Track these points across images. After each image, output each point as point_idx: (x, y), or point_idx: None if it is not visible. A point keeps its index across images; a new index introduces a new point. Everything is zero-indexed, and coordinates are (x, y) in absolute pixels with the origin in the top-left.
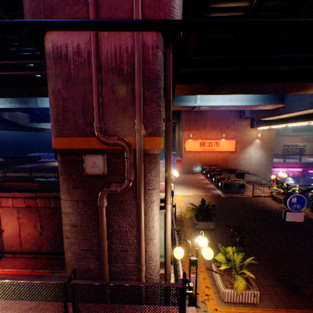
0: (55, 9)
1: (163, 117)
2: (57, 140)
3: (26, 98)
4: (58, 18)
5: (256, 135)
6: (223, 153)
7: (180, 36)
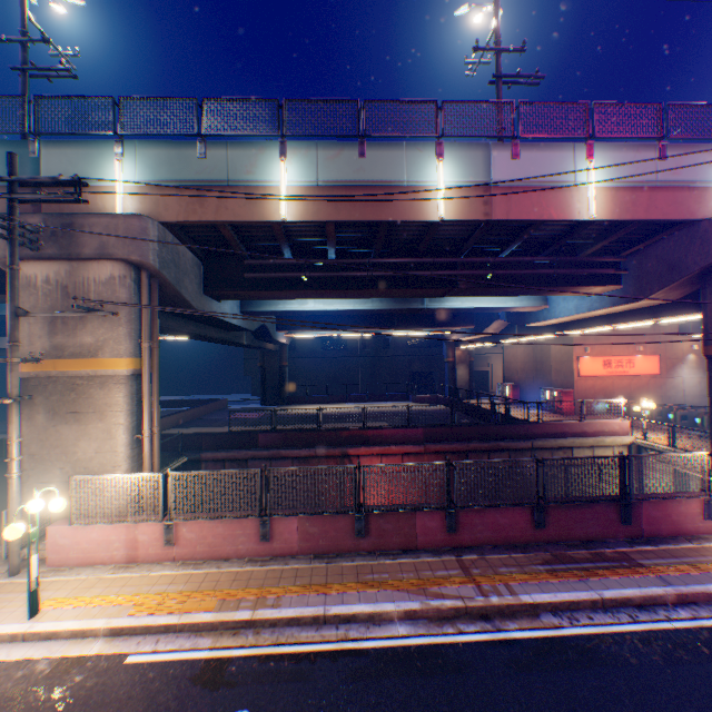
0: None
1: None
2: None
3: None
4: None
5: (687, 347)
6: (639, 378)
7: None
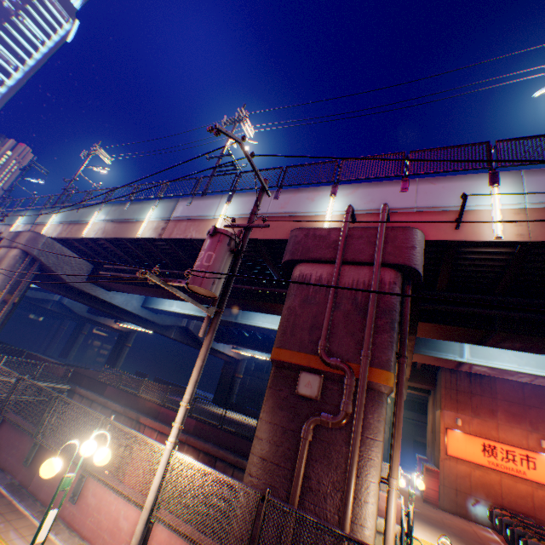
0: (310, 250)
1: (394, 349)
2: (278, 350)
3: (228, 309)
4: (310, 256)
5: None
6: None
7: (419, 276)
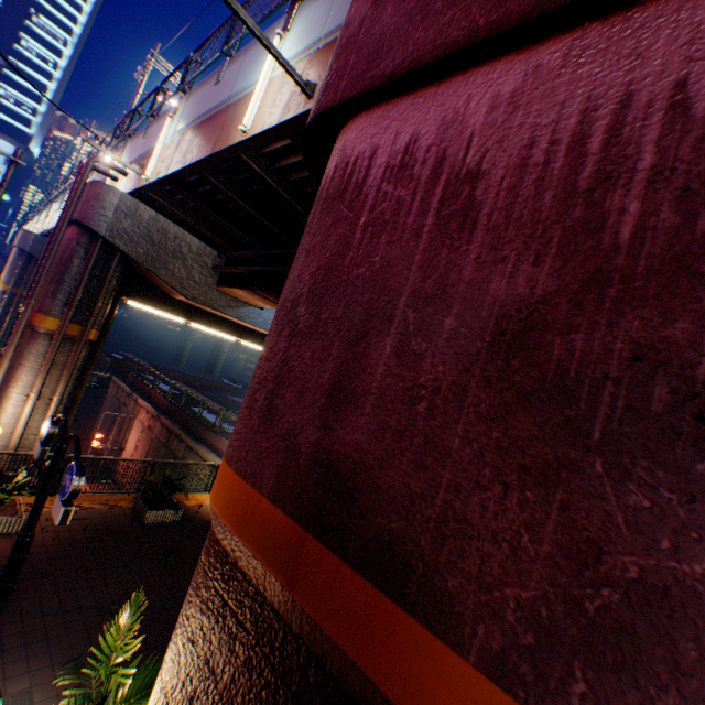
0: None
1: (59, 298)
2: None
3: None
4: None
5: None
6: None
7: (94, 230)
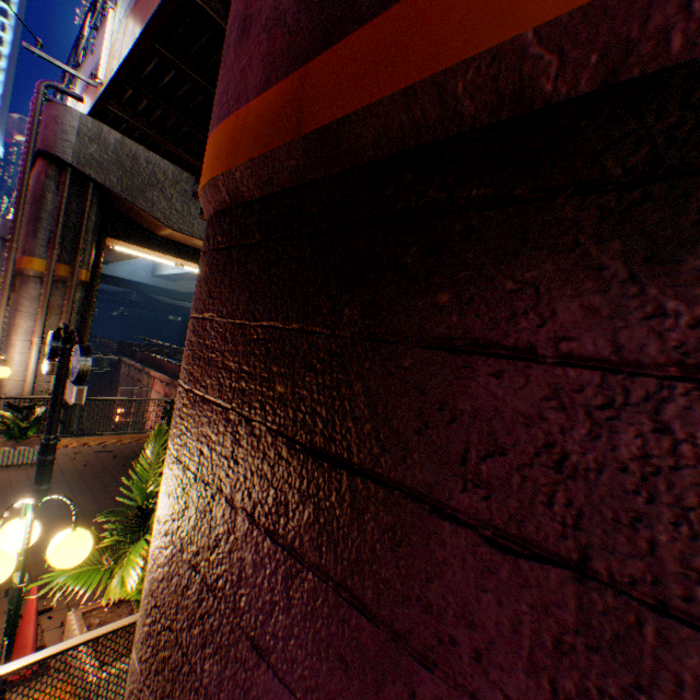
0: None
1: (40, 238)
2: None
3: None
4: None
5: None
6: None
7: (60, 158)
